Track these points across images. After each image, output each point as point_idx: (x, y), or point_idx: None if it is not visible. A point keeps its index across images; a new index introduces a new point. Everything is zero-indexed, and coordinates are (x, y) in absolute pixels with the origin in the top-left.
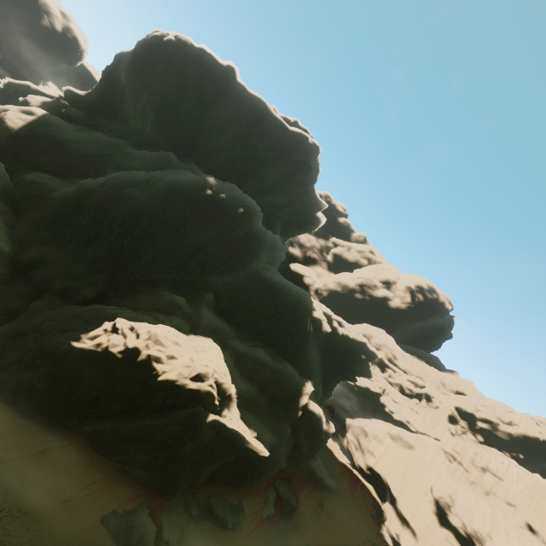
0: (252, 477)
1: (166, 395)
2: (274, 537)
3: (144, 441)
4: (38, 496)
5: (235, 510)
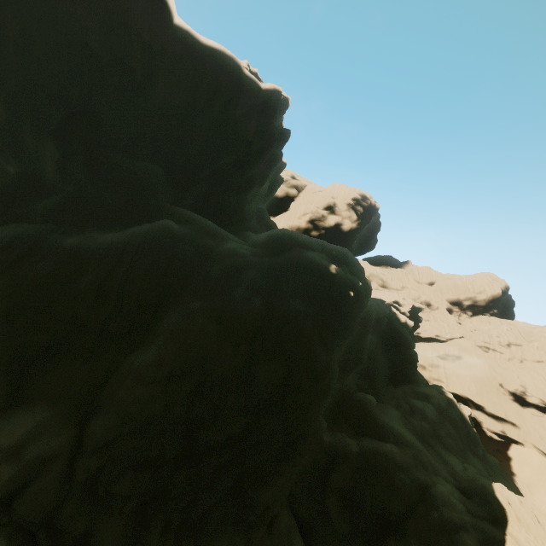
0: None
1: None
2: None
3: None
4: None
5: None
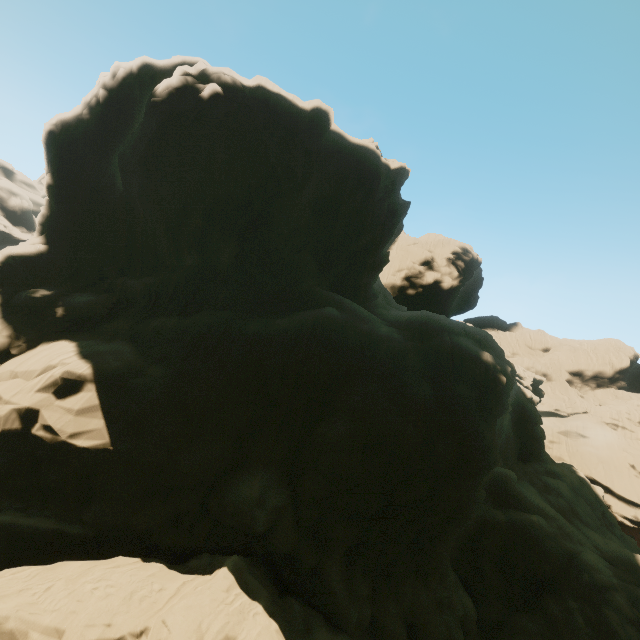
0: None
1: None
2: None
3: None
4: None
5: None
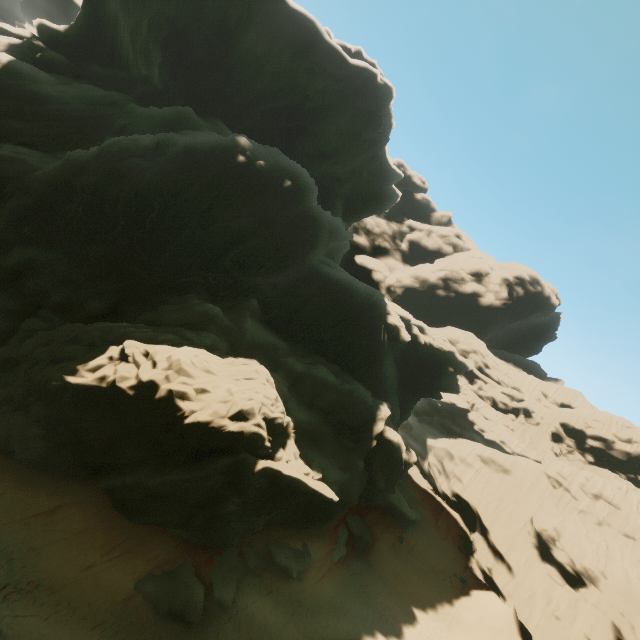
0: (319, 519)
1: (199, 440)
2: (347, 580)
3: (175, 499)
4: (53, 563)
5: (299, 556)
